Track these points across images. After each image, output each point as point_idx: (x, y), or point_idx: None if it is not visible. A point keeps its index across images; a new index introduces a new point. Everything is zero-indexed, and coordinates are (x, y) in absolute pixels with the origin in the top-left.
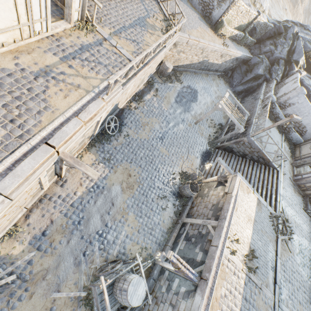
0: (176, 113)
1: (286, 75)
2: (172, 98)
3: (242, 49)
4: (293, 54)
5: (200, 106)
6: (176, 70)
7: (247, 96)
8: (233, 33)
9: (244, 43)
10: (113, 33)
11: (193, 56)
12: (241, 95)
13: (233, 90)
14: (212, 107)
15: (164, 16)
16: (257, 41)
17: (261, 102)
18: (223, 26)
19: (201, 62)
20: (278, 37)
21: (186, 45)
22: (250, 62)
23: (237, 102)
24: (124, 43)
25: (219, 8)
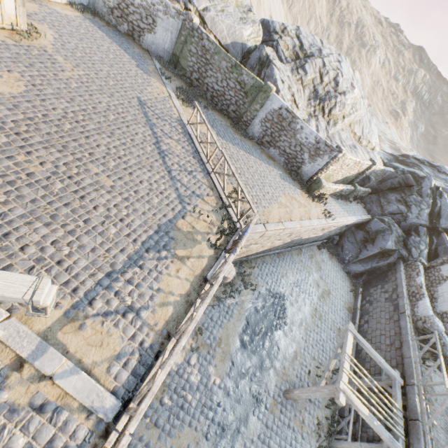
0: (242, 381)
1: (434, 249)
2: (234, 337)
3: (353, 208)
4: (439, 218)
5: (292, 334)
6: (244, 260)
7: (373, 286)
8: (337, 189)
9: (354, 196)
10: (64, 316)
11: (274, 241)
12: (362, 278)
13: (347, 270)
14: (315, 325)
15: (219, 198)
16: (373, 190)
17: (413, 326)
18: (322, 187)
19: (289, 242)
20: (407, 190)
21: (260, 237)
22: (368, 227)
23: (373, 353)
24: (93, 336)
25: (312, 162)
